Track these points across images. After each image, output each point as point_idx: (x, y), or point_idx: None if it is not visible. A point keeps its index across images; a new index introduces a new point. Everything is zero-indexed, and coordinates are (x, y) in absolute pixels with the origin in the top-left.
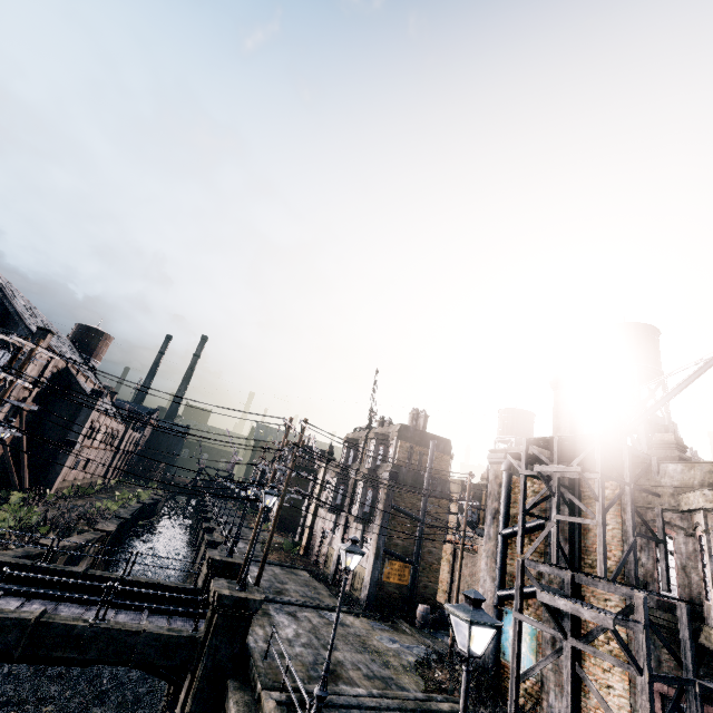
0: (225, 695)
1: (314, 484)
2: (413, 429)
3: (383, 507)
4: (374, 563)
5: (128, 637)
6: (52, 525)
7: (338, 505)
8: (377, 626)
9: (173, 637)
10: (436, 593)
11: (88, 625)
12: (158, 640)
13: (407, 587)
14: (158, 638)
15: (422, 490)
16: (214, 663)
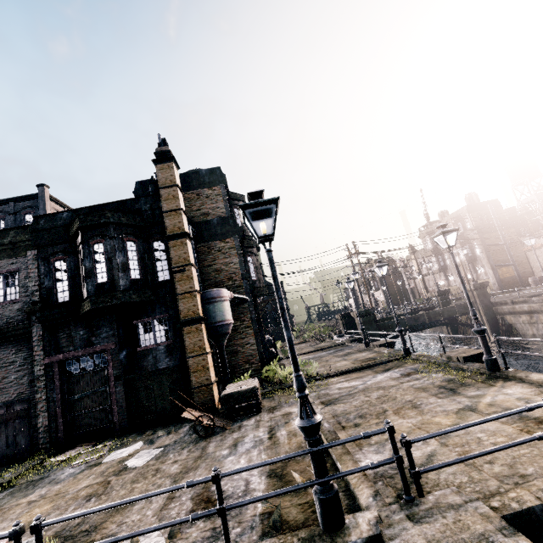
0: (495, 311)
1: (410, 269)
2: (473, 204)
3: (483, 247)
4: (493, 272)
5: (452, 308)
6: (334, 328)
7: (442, 266)
8: (515, 292)
9: (464, 304)
10: (531, 272)
11: (438, 309)
12: (461, 306)
13: (514, 276)
14: (460, 306)
15: (498, 230)
16: (484, 305)
